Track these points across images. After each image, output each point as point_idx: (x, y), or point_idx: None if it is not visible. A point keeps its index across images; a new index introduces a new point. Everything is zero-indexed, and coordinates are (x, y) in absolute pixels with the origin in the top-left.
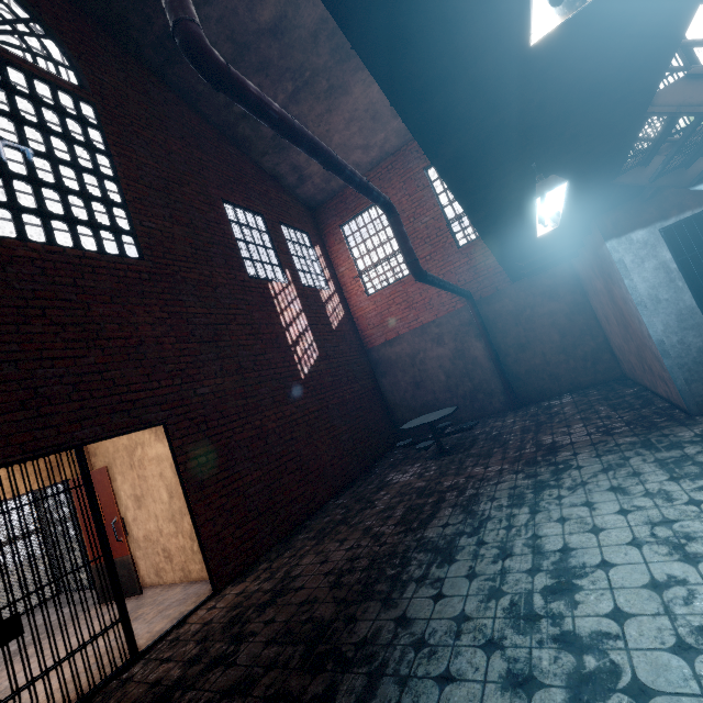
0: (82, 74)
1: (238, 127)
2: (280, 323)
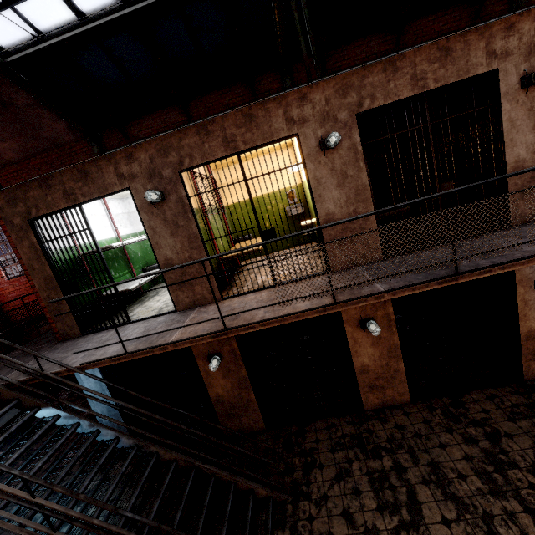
0: None
1: None
2: None
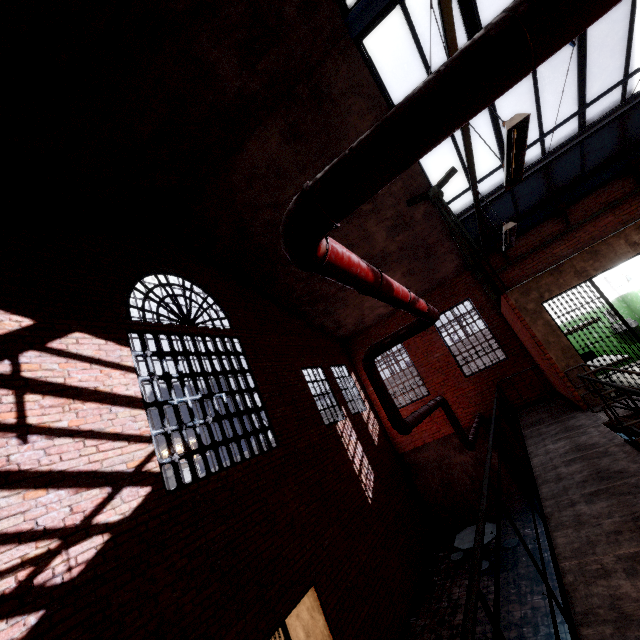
0: (231, 318)
1: (302, 307)
2: (349, 458)
